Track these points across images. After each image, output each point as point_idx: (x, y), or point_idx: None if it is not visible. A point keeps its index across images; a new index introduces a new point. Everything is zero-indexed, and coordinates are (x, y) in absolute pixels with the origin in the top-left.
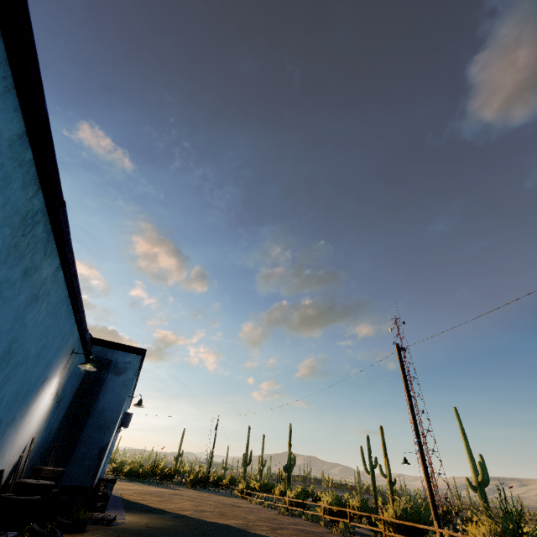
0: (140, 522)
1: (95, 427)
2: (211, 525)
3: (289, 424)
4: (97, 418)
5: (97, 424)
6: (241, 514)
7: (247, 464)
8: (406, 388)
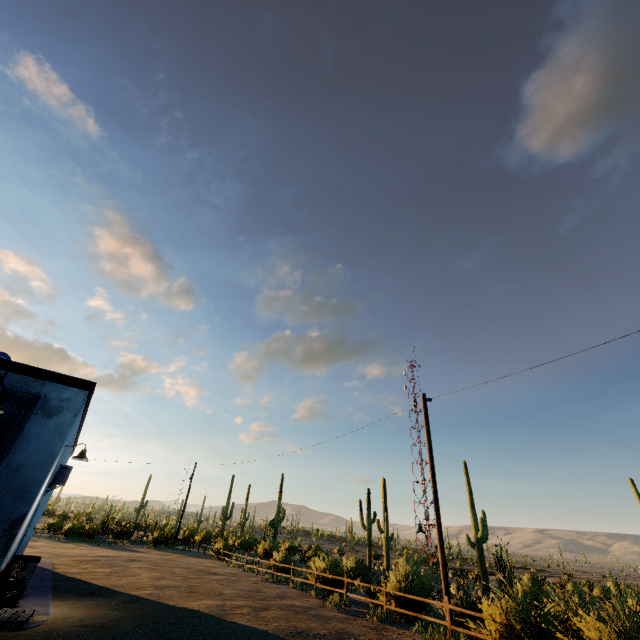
0: (71, 617)
1: (5, 491)
2: (174, 614)
3: (282, 474)
4: (10, 478)
5: (9, 487)
6: (215, 588)
7: (227, 518)
8: (429, 445)
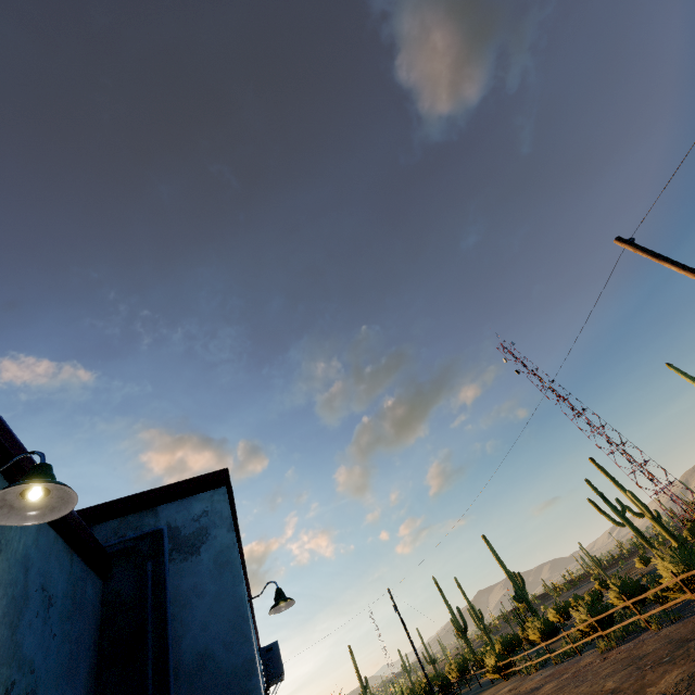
0: None
1: None
2: None
3: (482, 537)
4: (196, 691)
5: None
6: (585, 694)
7: (465, 630)
8: None
